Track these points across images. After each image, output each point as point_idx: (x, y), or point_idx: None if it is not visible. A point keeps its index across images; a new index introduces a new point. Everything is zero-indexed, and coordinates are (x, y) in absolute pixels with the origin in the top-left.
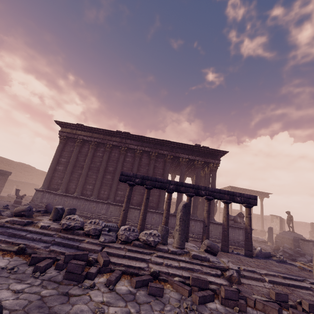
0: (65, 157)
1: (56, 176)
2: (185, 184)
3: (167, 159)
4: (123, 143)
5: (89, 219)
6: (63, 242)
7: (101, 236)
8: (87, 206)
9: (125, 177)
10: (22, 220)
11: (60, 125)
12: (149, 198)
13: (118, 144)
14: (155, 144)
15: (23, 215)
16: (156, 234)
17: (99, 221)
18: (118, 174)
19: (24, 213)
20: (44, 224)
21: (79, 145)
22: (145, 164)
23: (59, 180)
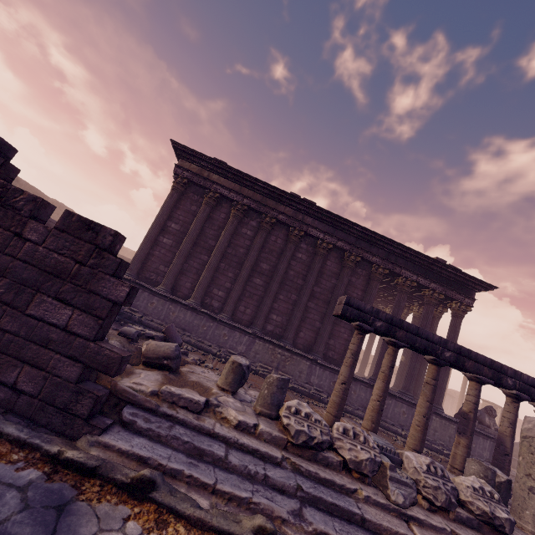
0: (177, 222)
1: (155, 255)
2: (476, 356)
3: (376, 274)
4: (298, 220)
5: (222, 362)
6: (326, 500)
7: (391, 486)
8: (212, 330)
9: (355, 312)
10: (194, 398)
11: (180, 153)
12: (329, 341)
13: (289, 221)
14: (360, 239)
15: (165, 366)
16: (494, 495)
17: (362, 431)
18: (279, 281)
19: (170, 363)
20: (244, 418)
21: (210, 205)
22: (332, 272)
23: (160, 265)
